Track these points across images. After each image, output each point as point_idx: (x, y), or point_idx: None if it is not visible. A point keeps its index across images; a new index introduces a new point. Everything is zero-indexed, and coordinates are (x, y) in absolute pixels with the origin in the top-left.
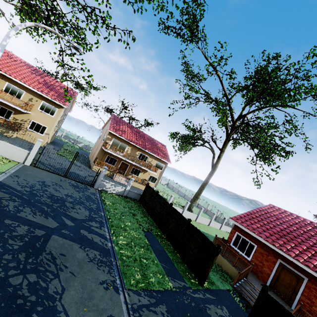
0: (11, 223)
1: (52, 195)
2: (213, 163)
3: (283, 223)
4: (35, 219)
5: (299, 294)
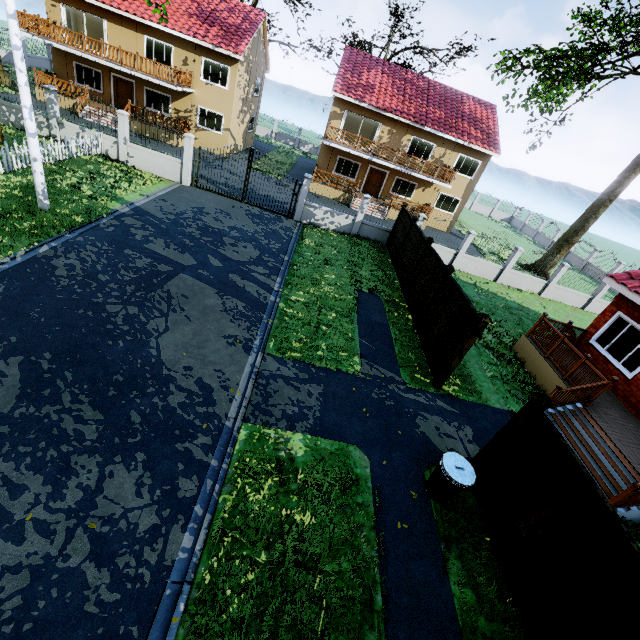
0: (132, 254)
1: (206, 226)
2: None
3: None
4: (166, 253)
5: None
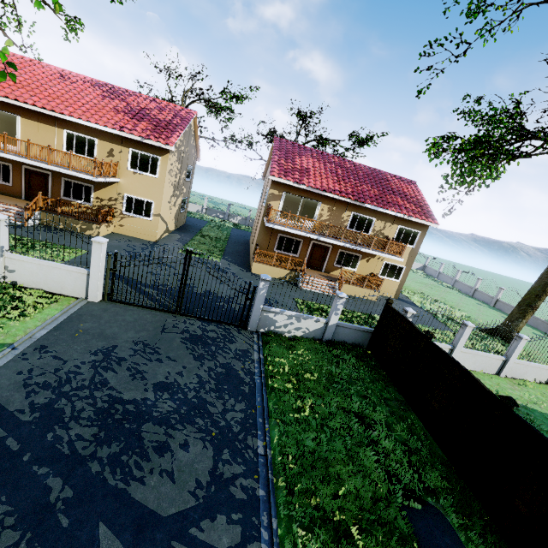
0: None
1: (112, 401)
2: None
3: None
4: None
5: None
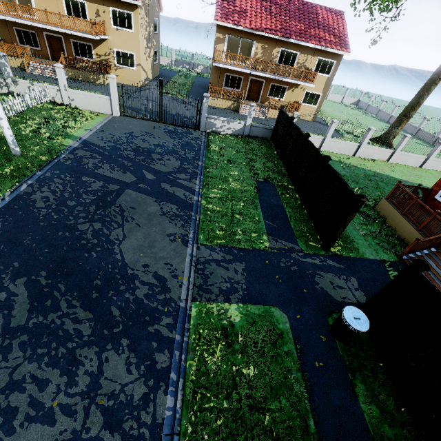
0: (88, 179)
1: (137, 147)
2: None
3: None
4: (112, 174)
5: None
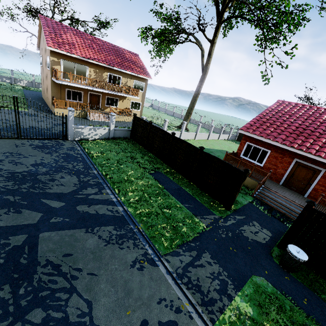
0: None
1: (12, 173)
2: (203, 65)
3: (297, 119)
4: (1, 222)
5: (314, 185)
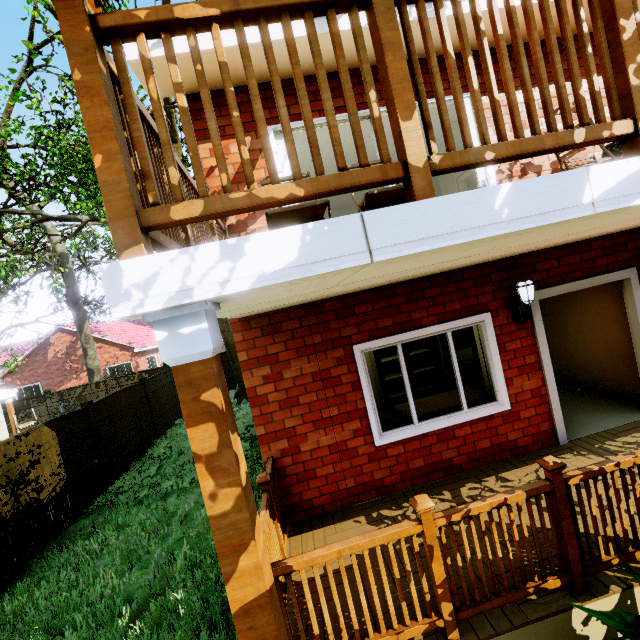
0: None
1: None
2: None
3: None
4: None
5: None
